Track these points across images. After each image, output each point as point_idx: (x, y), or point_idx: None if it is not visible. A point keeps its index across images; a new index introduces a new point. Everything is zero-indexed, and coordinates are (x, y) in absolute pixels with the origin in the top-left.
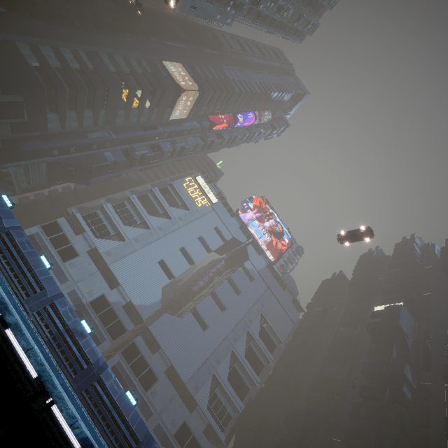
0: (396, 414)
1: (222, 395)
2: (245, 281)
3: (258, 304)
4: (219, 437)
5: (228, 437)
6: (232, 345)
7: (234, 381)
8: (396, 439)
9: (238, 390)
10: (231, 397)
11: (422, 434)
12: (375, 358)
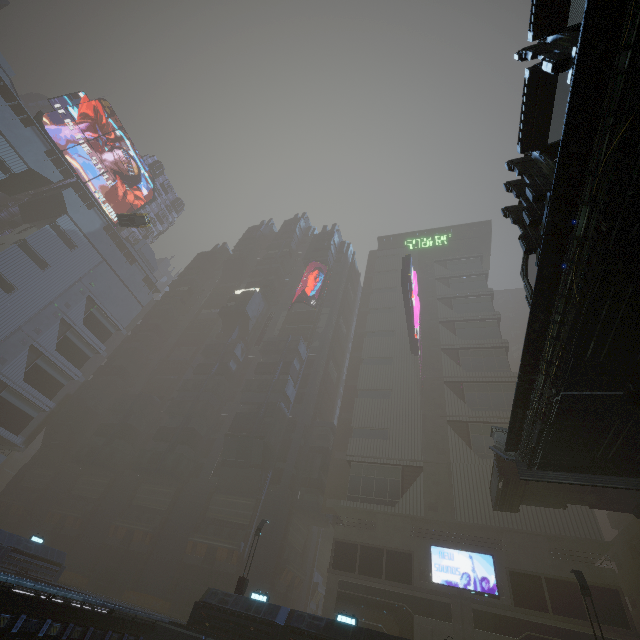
0: (215, 383)
1: (16, 398)
2: (58, 248)
3: (84, 283)
4: (11, 441)
5: (30, 438)
6: (31, 338)
7: (38, 380)
8: (207, 401)
9: (44, 389)
10: (31, 398)
11: (233, 393)
12: (218, 340)
